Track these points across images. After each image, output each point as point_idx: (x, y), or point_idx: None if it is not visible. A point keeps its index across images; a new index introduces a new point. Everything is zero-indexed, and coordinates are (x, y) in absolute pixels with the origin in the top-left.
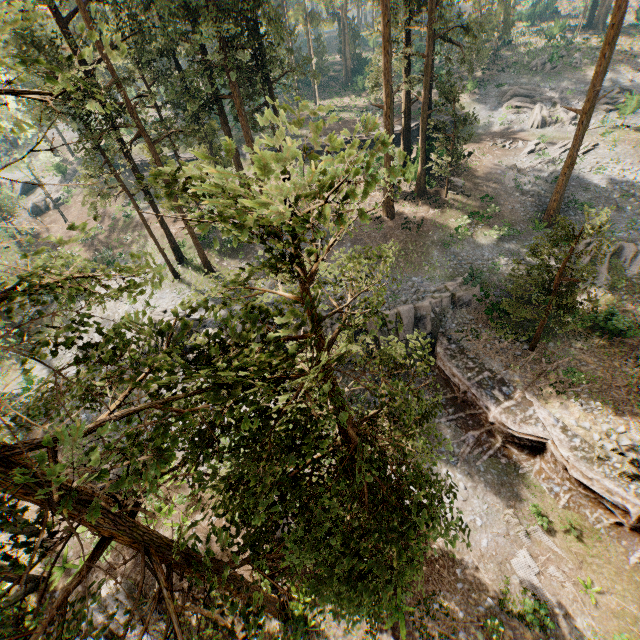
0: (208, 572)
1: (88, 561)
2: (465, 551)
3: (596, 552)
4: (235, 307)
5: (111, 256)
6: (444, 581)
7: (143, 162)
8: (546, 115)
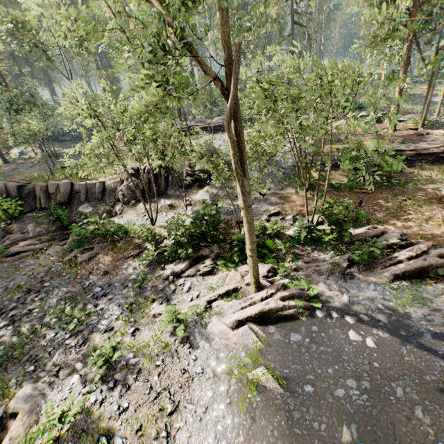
0: None
1: None
2: None
3: None
4: None
5: None
6: None
7: None
8: None
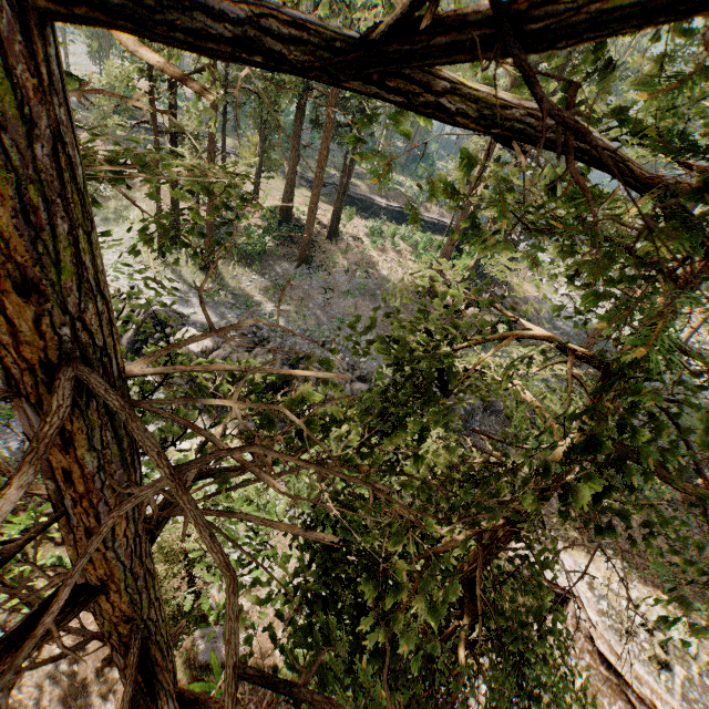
0: None
1: (5, 656)
2: None
3: None
4: (232, 318)
5: None
6: None
7: (162, 126)
8: None
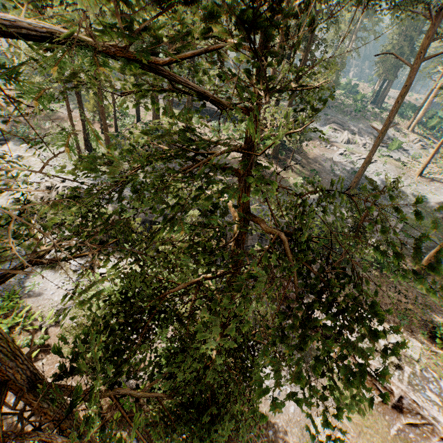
0: (47, 402)
1: None
2: (277, 415)
3: (369, 423)
4: (126, 193)
5: (26, 132)
6: (258, 441)
7: None
8: (350, 137)
